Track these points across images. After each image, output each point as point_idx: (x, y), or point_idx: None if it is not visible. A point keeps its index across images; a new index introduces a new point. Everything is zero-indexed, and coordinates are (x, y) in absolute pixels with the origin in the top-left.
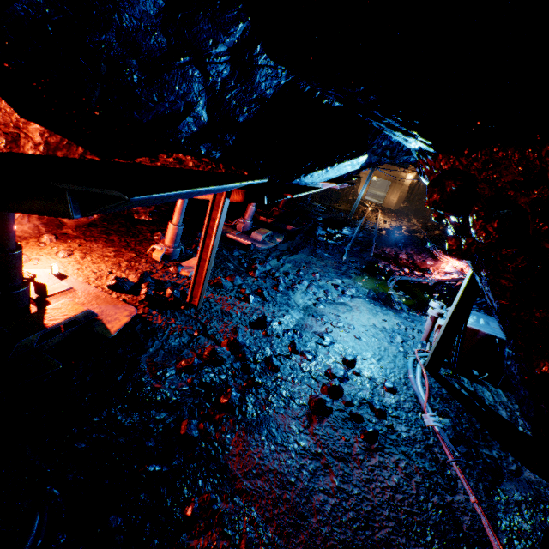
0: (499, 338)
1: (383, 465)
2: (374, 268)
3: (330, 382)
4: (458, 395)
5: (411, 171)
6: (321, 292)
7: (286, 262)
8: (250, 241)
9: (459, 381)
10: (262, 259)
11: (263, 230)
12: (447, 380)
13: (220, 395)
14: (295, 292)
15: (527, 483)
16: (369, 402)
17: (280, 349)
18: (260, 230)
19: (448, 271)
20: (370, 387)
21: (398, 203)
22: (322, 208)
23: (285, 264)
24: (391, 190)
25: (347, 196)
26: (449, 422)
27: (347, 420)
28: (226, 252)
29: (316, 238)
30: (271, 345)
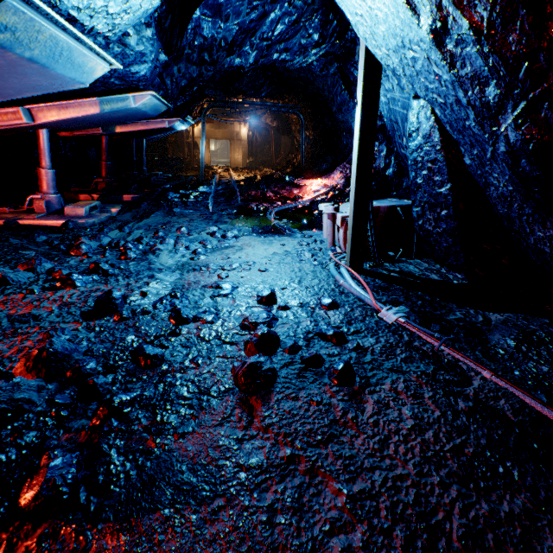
0: (399, 206)
1: (383, 404)
2: (248, 209)
3: (254, 333)
4: (392, 279)
5: (243, 122)
6: (196, 245)
7: (134, 230)
8: (66, 219)
9: (383, 267)
10: (93, 235)
11: (84, 202)
12: (374, 271)
13: (23, 486)
14: (158, 254)
15: (503, 324)
16: (317, 333)
17: (156, 328)
18: (78, 203)
19: (316, 189)
20: (307, 315)
21: (244, 160)
22: (165, 175)
23: (133, 232)
24: (233, 149)
25: (192, 164)
26: (405, 307)
27: (304, 373)
28: (19, 240)
29: (170, 201)
30: (136, 329)
